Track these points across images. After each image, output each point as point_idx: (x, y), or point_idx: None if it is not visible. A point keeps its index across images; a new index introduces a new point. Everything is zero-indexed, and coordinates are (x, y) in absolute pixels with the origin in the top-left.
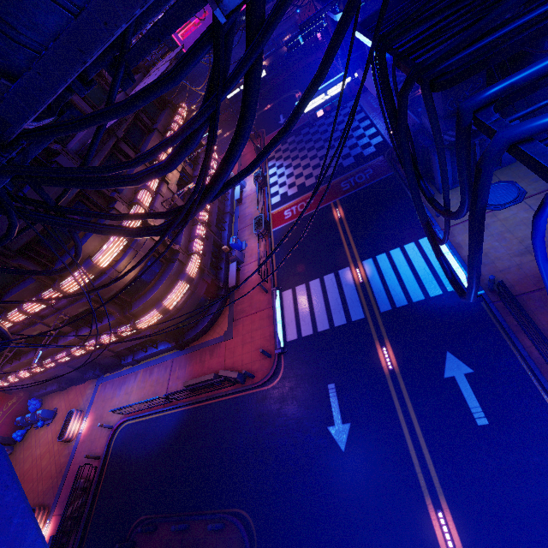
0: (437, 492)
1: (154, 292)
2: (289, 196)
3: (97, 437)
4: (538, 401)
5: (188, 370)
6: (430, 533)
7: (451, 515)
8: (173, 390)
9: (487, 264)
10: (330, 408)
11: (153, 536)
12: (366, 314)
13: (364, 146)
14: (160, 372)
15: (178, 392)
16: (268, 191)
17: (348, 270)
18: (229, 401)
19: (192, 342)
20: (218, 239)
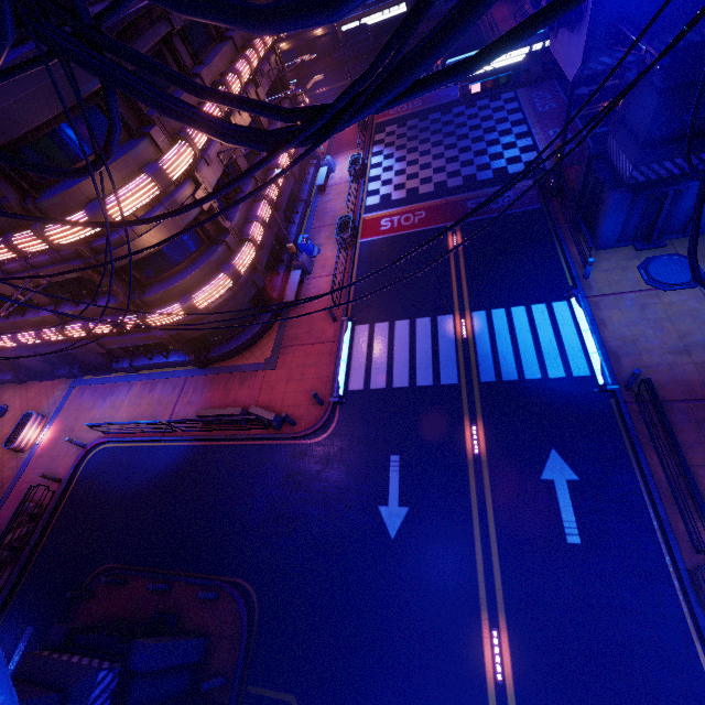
0: (498, 608)
1: (182, 279)
2: (393, 201)
3: (61, 455)
4: (646, 530)
5: (206, 396)
6: (477, 652)
7: (508, 636)
8: (180, 416)
9: (632, 354)
10: (387, 484)
11: (120, 590)
12: (461, 380)
13: (511, 160)
14: (166, 390)
15: (188, 421)
16: (365, 186)
17: (450, 318)
18: (254, 447)
19: (217, 362)
20: (283, 232)
